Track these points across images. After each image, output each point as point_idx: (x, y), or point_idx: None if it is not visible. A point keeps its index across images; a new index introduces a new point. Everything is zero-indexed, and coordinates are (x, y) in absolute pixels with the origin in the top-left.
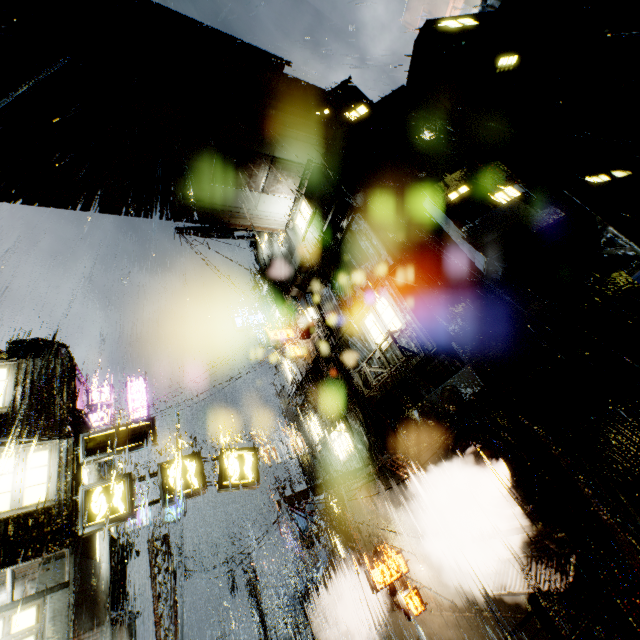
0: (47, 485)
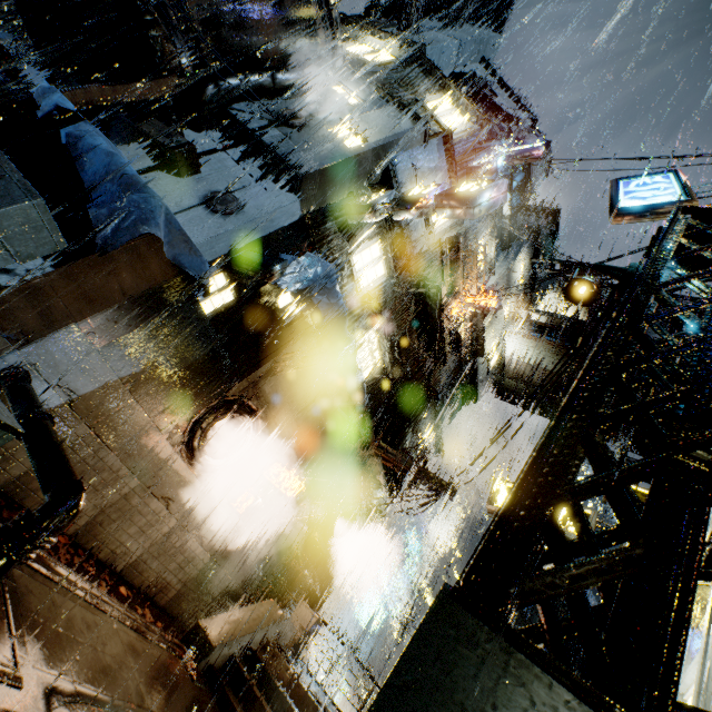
0: None
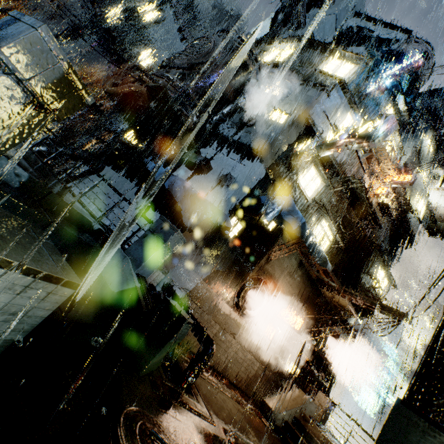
0: None
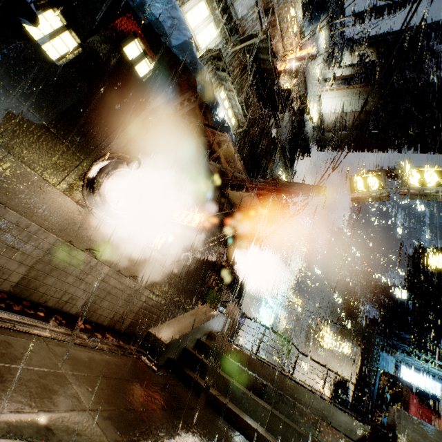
0: None
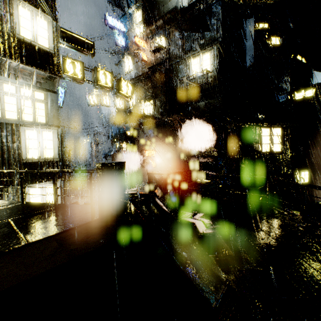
0: (48, 41)
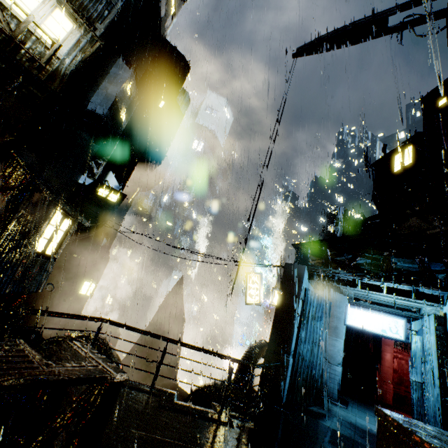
0: None
